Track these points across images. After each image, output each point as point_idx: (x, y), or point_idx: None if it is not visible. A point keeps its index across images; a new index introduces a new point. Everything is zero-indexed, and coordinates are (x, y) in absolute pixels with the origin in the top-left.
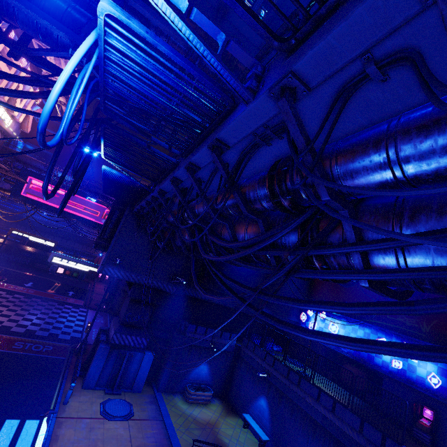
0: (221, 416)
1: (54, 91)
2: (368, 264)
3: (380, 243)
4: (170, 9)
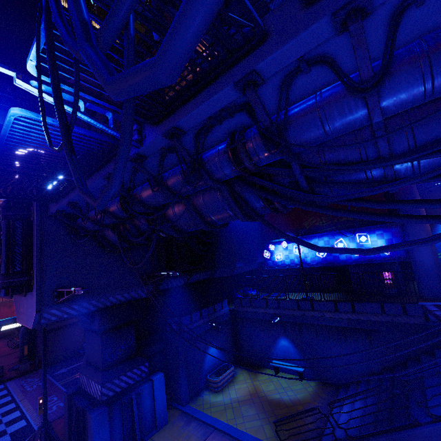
0: (253, 379)
1: None
2: None
3: None
4: None
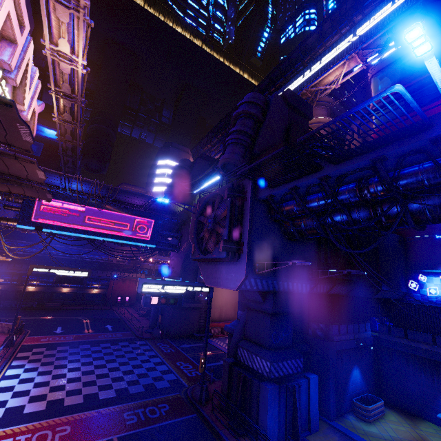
0: (413, 426)
1: None
2: None
3: None
4: None
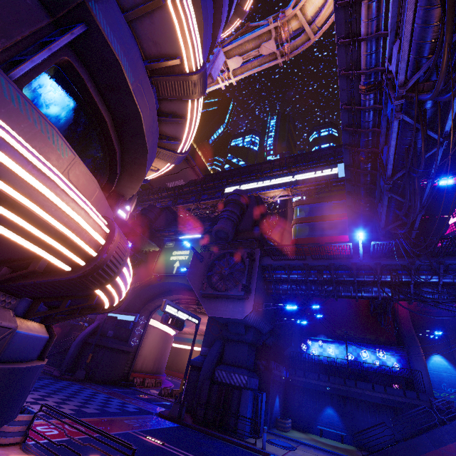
0: (306, 435)
1: None
2: None
3: None
4: None
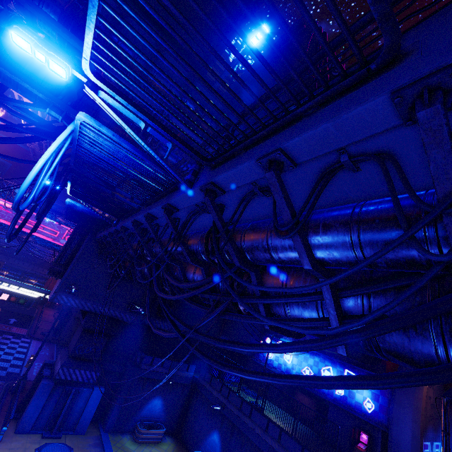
0: None
1: (32, 172)
2: (269, 312)
3: (272, 299)
4: (131, 130)
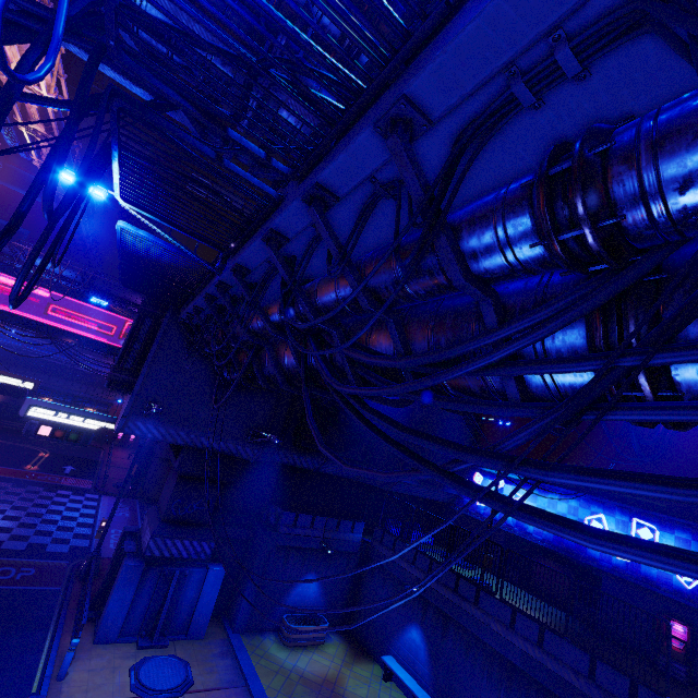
0: (346, 664)
1: None
2: None
3: None
4: None
